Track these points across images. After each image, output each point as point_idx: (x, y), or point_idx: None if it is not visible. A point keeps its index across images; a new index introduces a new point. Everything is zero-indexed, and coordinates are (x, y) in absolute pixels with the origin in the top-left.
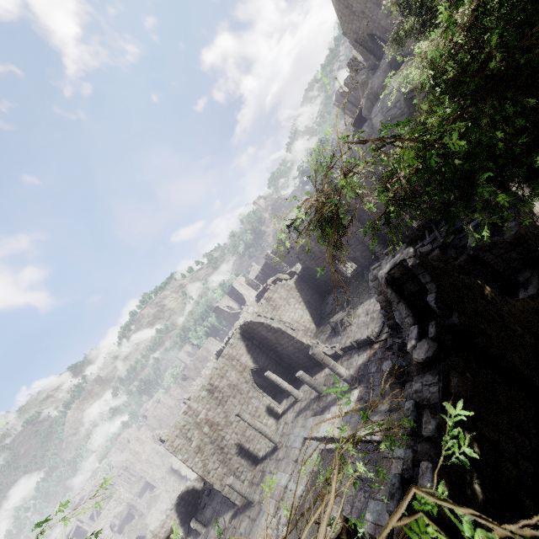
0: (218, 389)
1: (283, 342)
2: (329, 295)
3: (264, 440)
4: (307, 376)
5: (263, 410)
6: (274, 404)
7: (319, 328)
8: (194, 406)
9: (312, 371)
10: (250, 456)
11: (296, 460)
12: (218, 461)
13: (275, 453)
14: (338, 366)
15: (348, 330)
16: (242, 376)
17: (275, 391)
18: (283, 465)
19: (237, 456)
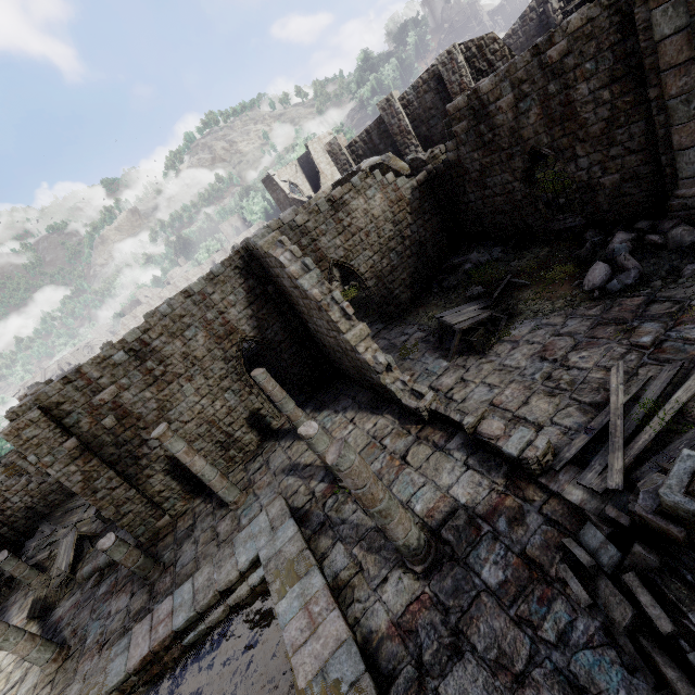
0: (158, 356)
1: (318, 322)
2: (471, 249)
3: (227, 462)
4: (325, 441)
5: (242, 416)
6: (267, 412)
7: (416, 306)
8: (91, 373)
9: (357, 396)
10: (191, 479)
11: (225, 590)
12: (120, 477)
13: (223, 510)
14: (396, 515)
15: (471, 361)
16: (221, 345)
17: (286, 382)
18: (203, 575)
19: (164, 475)
